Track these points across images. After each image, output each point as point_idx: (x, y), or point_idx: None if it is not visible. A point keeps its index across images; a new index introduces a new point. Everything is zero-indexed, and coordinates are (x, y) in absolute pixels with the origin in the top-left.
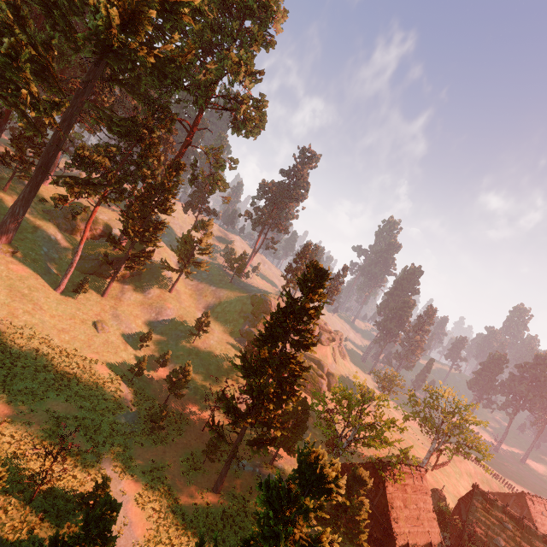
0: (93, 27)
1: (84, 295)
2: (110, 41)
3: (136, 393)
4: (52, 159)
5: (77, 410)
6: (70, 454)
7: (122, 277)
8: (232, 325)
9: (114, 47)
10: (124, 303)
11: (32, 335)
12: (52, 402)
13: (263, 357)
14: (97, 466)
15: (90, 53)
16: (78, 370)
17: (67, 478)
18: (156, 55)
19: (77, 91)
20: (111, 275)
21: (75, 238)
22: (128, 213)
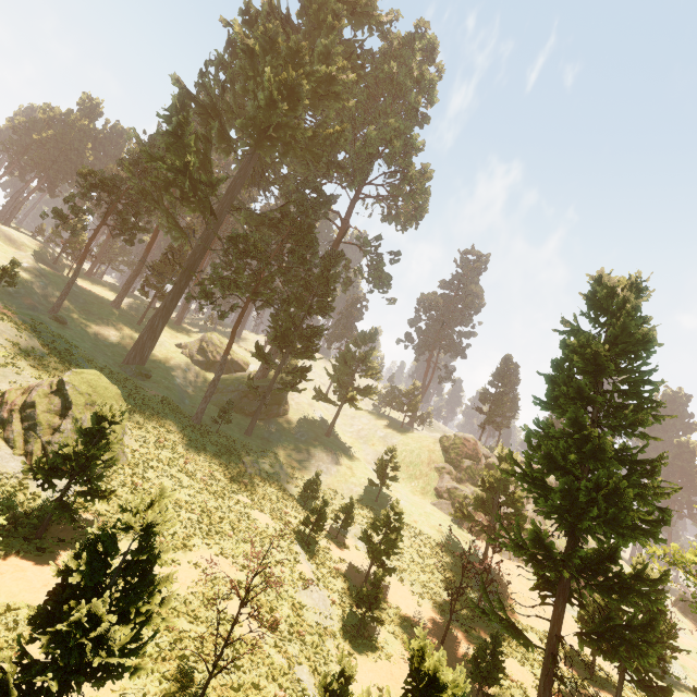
0: (252, 109)
1: (224, 430)
2: (267, 123)
3: (316, 562)
4: (198, 261)
5: (238, 571)
6: (241, 642)
7: (266, 415)
8: (421, 482)
9: (270, 130)
10: (273, 445)
11: (170, 459)
12: (200, 553)
13: (568, 434)
14: (289, 675)
15: (243, 146)
16: (230, 514)
17: (244, 688)
18: (310, 137)
19: (227, 188)
20: (254, 410)
21: (209, 373)
22: (280, 315)
